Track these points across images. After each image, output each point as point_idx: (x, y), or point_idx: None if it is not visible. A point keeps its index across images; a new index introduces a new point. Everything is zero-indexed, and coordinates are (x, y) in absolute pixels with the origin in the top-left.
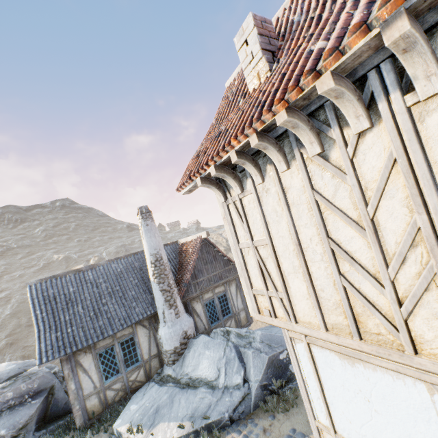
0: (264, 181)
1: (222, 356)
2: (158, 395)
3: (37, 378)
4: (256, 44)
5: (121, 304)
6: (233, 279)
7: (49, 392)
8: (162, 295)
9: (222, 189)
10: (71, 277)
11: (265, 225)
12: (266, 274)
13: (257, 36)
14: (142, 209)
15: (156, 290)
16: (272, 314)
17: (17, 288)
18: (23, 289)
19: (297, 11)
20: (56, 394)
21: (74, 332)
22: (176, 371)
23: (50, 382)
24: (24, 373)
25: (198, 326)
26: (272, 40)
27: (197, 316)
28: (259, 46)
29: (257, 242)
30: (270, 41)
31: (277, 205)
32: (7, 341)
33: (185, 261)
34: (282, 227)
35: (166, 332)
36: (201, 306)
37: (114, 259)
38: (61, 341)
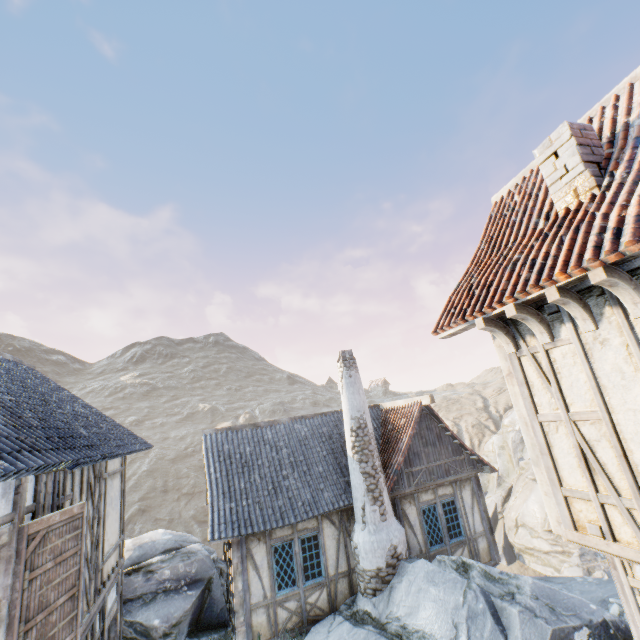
0: (598, 328)
1: (461, 603)
2: (352, 639)
3: (196, 561)
4: (573, 157)
5: (305, 482)
6: (466, 478)
7: (206, 585)
8: (363, 481)
9: (511, 335)
10: (248, 432)
11: (598, 390)
12: (595, 466)
13: (576, 147)
14: (345, 353)
15: (355, 471)
16: (605, 533)
17: (157, 439)
18: (163, 441)
19: (632, 112)
20: (213, 591)
21: (249, 507)
22: (378, 609)
23: (209, 572)
24: (184, 549)
25: (410, 544)
26: (594, 148)
27: (409, 526)
28: (579, 158)
29: (578, 415)
30: (593, 150)
31: (624, 363)
32: (140, 506)
33: (392, 435)
34: (635, 396)
35: (366, 539)
36: (416, 511)
37: (297, 417)
38: (235, 516)
